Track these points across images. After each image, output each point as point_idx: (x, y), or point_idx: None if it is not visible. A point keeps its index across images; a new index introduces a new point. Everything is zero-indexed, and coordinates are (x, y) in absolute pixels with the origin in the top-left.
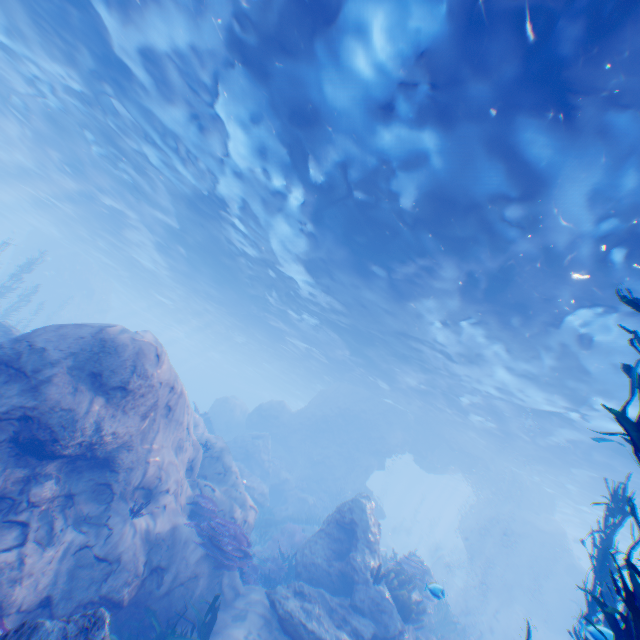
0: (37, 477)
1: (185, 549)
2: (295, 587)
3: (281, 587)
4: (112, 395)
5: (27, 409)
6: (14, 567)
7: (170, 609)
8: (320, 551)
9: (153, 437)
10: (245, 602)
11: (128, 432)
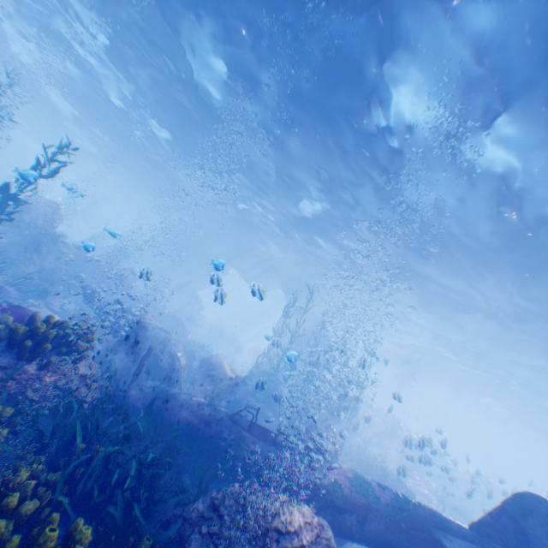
0: None
1: None
2: None
3: None
4: None
5: None
6: None
7: None
8: None
9: None
10: None
11: None
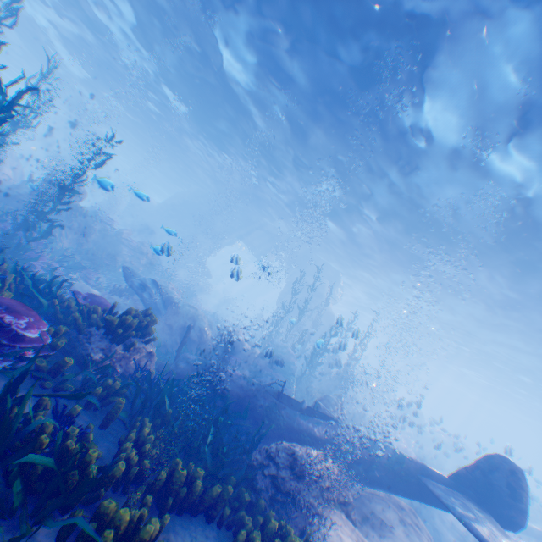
0: None
1: None
2: None
3: None
4: None
5: None
6: None
7: None
8: None
9: None
10: None
11: None
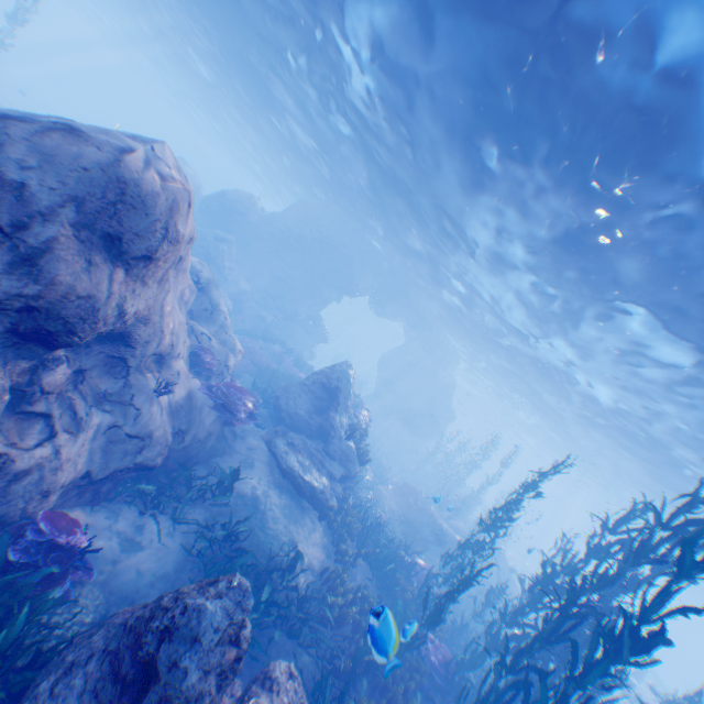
0: (44, 364)
1: (201, 414)
2: (287, 439)
3: (279, 442)
4: (133, 267)
5: (29, 300)
6: (51, 459)
7: (187, 457)
8: (303, 404)
9: (164, 299)
10: (247, 448)
11: (148, 307)
